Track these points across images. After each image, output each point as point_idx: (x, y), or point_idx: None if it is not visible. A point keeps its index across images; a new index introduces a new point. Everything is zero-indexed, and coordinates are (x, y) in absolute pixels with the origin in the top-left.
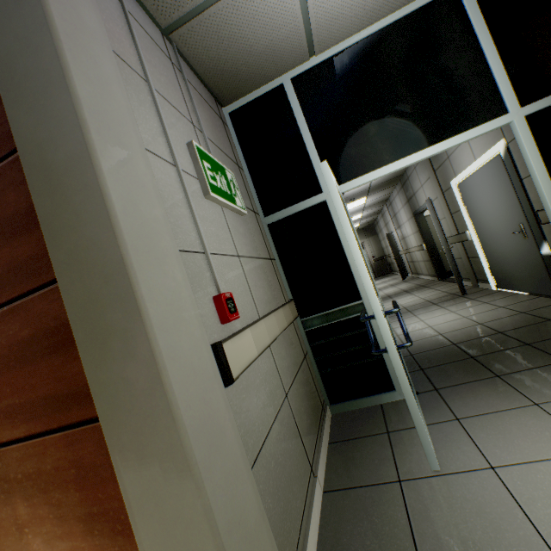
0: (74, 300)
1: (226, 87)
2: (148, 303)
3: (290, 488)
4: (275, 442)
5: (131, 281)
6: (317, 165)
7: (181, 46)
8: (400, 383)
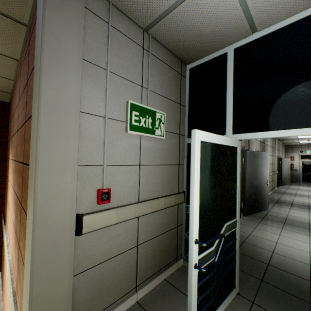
0: (30, 178)
1: (187, 54)
2: (39, 194)
3: (107, 290)
4: (109, 266)
5: (34, 183)
6: (228, 115)
7: (155, 36)
8: (188, 287)
